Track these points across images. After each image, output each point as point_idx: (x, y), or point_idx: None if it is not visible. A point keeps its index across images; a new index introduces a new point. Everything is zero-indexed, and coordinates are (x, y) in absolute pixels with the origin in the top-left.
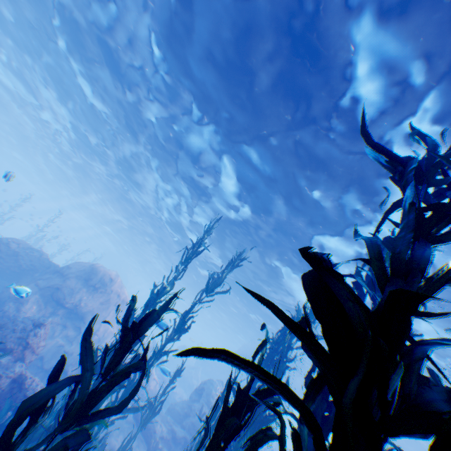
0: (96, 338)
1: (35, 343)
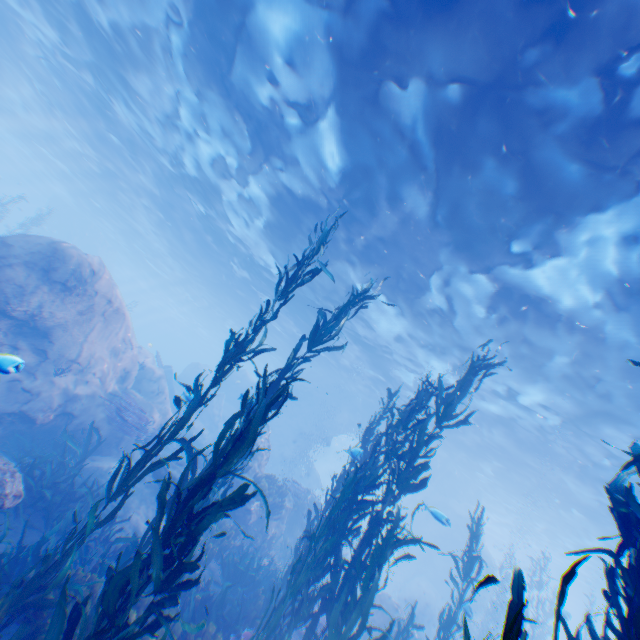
0: (77, 368)
1: None
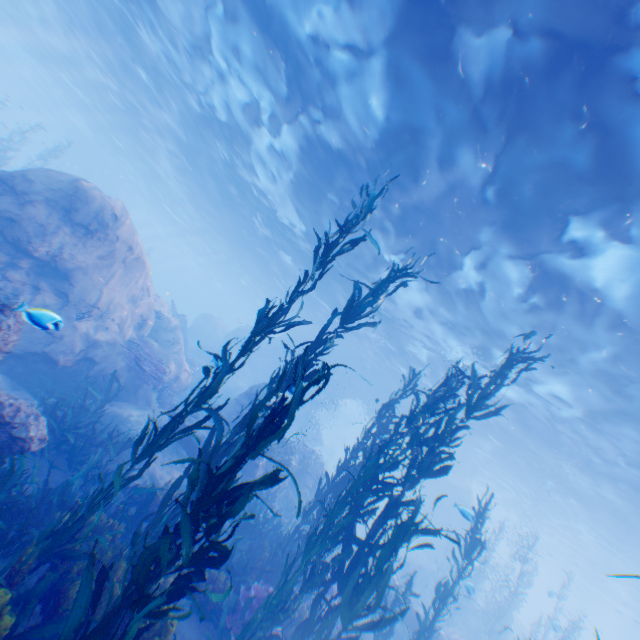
0: (98, 314)
1: (1, 341)
